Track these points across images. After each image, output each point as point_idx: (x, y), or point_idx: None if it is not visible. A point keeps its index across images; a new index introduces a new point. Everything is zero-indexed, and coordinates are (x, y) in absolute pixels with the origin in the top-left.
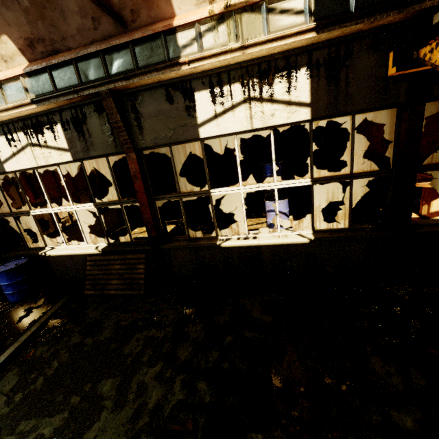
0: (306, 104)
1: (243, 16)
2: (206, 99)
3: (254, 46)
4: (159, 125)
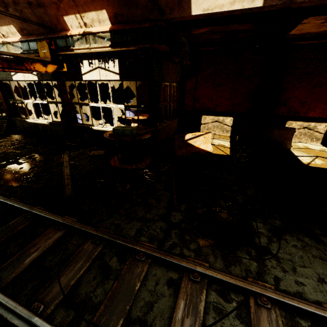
0: (36, 75)
1: (8, 45)
2: None
3: None
4: (2, 73)
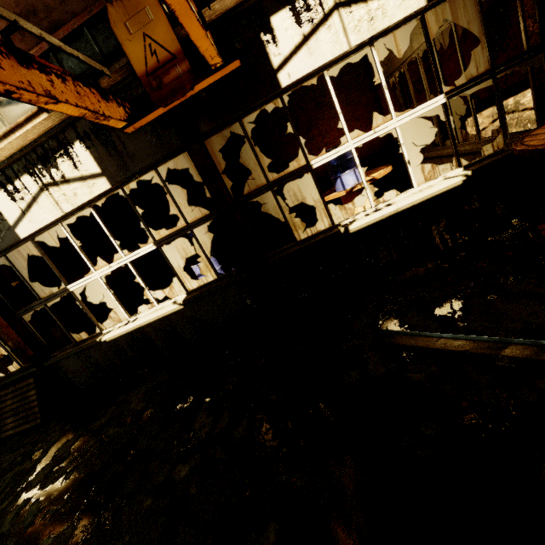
0: (100, 174)
1: None
2: (5, 199)
3: (1, 141)
4: None
